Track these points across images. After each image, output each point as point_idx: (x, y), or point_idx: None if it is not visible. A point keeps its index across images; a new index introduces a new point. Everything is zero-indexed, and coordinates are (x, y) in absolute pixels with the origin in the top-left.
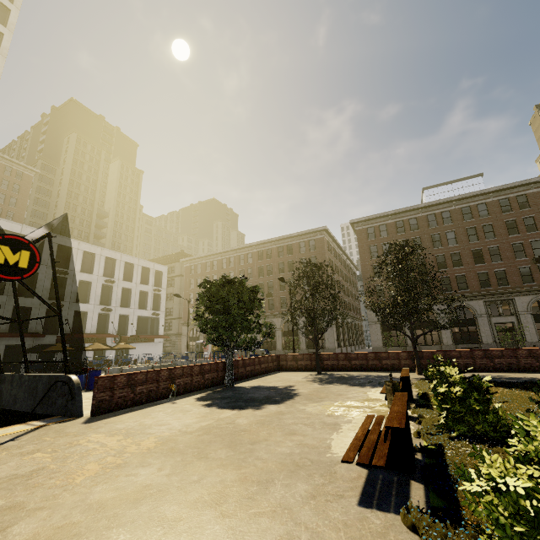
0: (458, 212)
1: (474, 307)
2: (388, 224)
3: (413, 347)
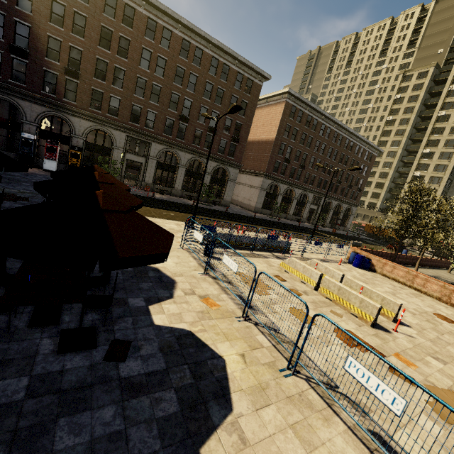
0: (333, 133)
1: (309, 197)
2: (305, 113)
3: (421, 258)
